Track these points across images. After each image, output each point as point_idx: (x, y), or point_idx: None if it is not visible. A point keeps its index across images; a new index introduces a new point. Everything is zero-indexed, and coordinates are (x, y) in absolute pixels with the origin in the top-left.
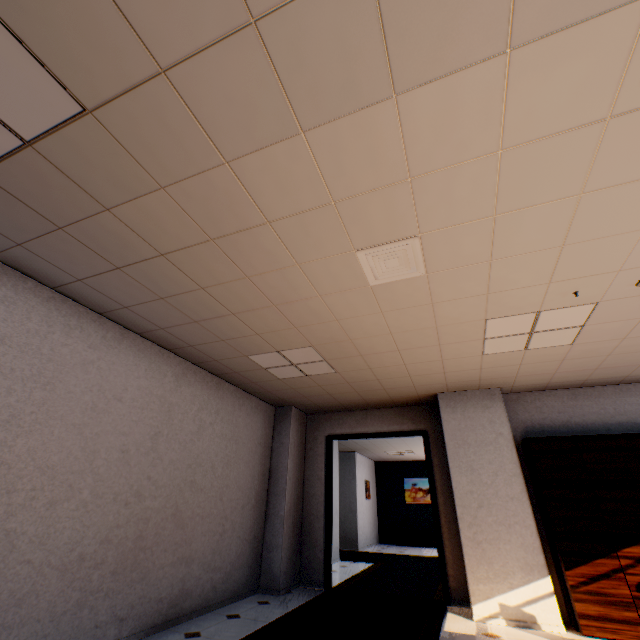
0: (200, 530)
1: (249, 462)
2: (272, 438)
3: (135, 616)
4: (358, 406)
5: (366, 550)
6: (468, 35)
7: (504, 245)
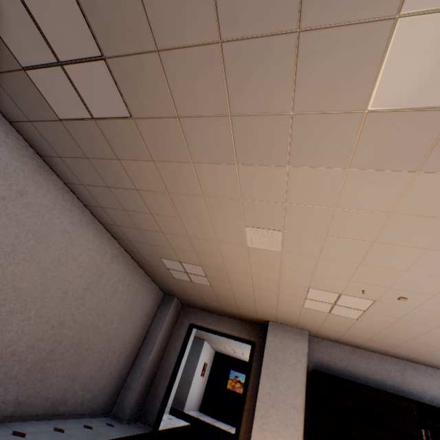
0: (89, 360)
1: (135, 324)
2: (155, 313)
3: (28, 404)
4: (217, 311)
5: (189, 413)
6: (330, 156)
7: (328, 252)
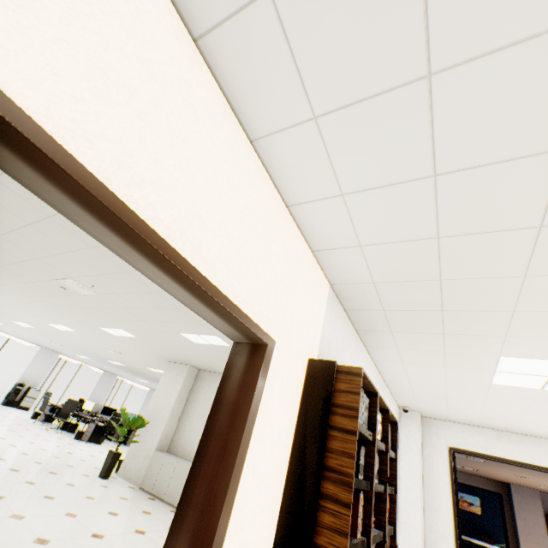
0: None
1: None
2: None
3: None
4: (468, 473)
5: None
6: None
7: None
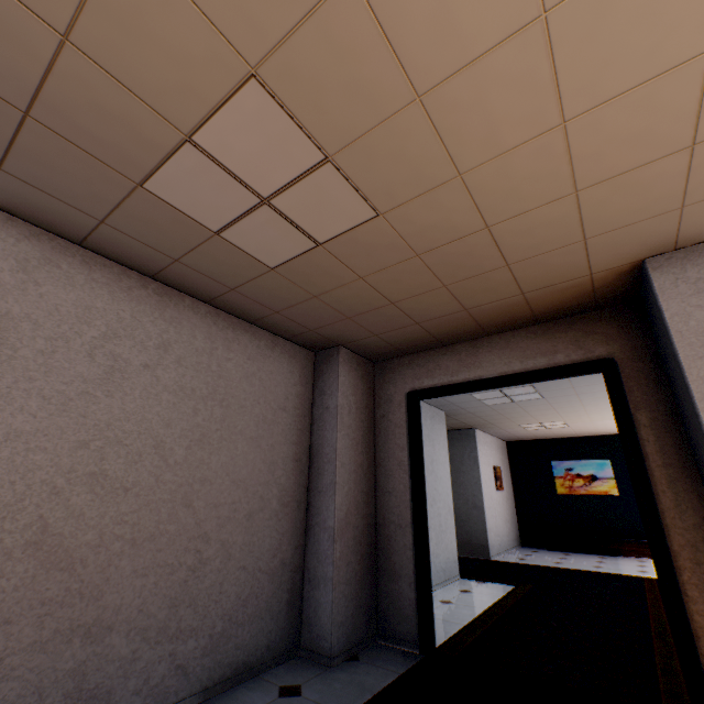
0: (128, 567)
1: (259, 439)
2: (311, 401)
3: None
4: (458, 332)
5: (502, 559)
6: None
7: None
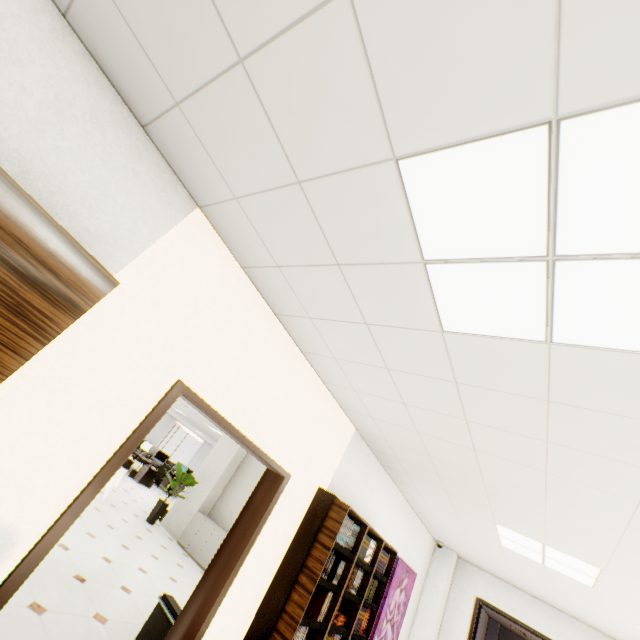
0: None
1: None
2: (485, 633)
3: None
4: None
5: None
6: None
7: None
